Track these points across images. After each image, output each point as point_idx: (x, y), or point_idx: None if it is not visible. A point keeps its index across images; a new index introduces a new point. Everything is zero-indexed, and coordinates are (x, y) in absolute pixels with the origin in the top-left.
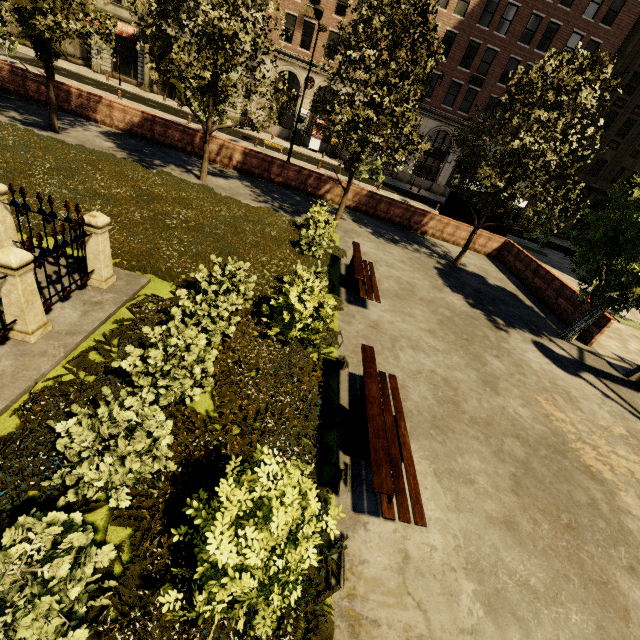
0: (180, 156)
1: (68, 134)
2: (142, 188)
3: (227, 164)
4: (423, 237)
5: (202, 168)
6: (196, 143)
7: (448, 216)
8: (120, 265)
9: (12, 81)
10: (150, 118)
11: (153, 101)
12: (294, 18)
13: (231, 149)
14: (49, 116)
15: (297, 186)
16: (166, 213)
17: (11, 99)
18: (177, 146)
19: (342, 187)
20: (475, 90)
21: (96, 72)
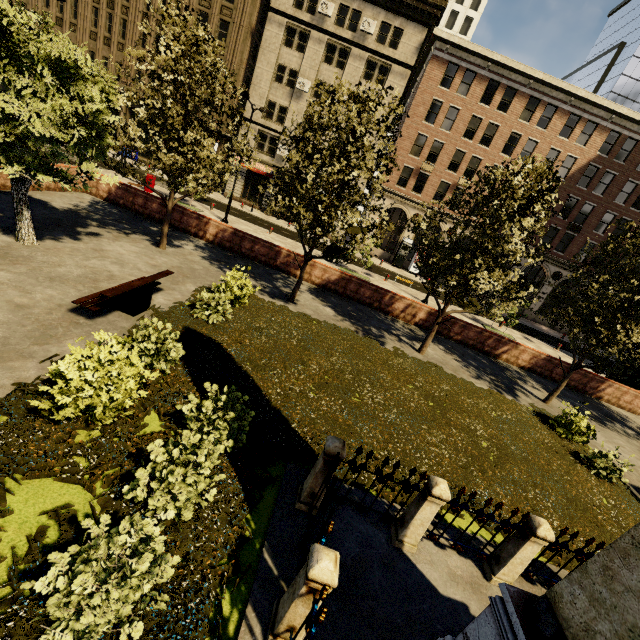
0: (373, 314)
1: (300, 302)
2: (416, 385)
3: (409, 320)
4: (603, 404)
5: (425, 343)
6: (384, 300)
7: (625, 384)
8: (553, 559)
9: (230, 240)
10: (347, 277)
11: (282, 228)
12: (410, 169)
13: (417, 308)
14: (293, 290)
15: (474, 344)
16: (472, 431)
17: (232, 257)
18: (365, 301)
19: (564, 371)
20: (571, 235)
21: (227, 197)
